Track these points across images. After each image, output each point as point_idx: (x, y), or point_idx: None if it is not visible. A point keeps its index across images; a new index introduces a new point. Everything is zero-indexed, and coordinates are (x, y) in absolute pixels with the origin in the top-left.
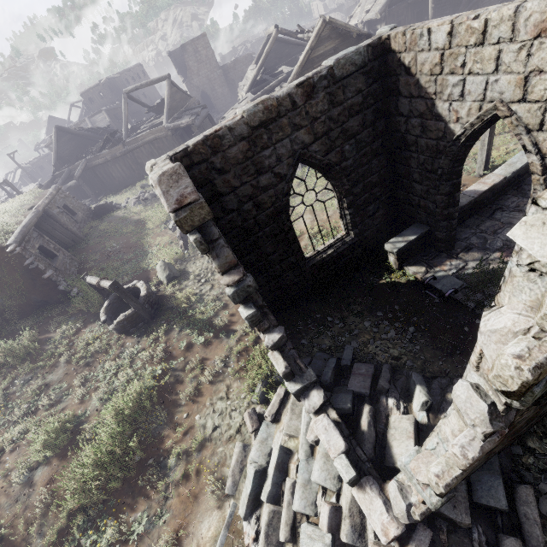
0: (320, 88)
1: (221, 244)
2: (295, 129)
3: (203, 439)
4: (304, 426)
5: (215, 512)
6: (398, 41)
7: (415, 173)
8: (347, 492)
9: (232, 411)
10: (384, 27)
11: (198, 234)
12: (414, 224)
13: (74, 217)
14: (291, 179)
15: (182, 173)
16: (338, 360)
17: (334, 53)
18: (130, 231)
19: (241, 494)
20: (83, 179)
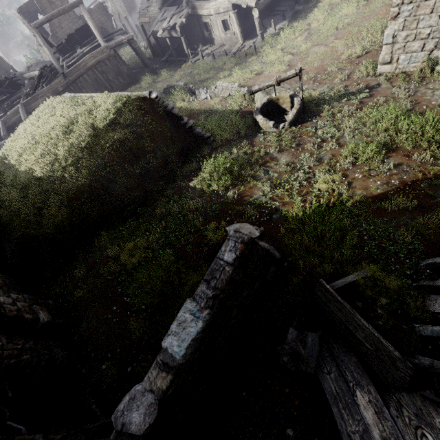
0: None
1: None
2: None
3: None
4: None
5: None
6: None
7: None
8: None
9: None
10: None
11: None
12: None
13: None
14: None
15: None
16: None
17: None
18: None
19: None
20: None
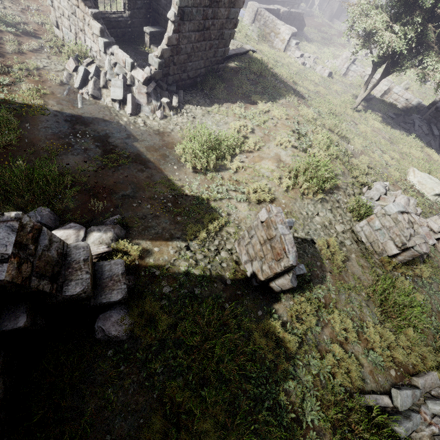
0: None
1: None
2: None
3: (38, 68)
4: (109, 60)
5: (59, 86)
6: None
7: None
8: (129, 73)
9: (56, 64)
10: None
11: None
12: (159, 26)
13: None
14: None
15: None
16: None
17: None
18: None
19: (73, 85)
20: None
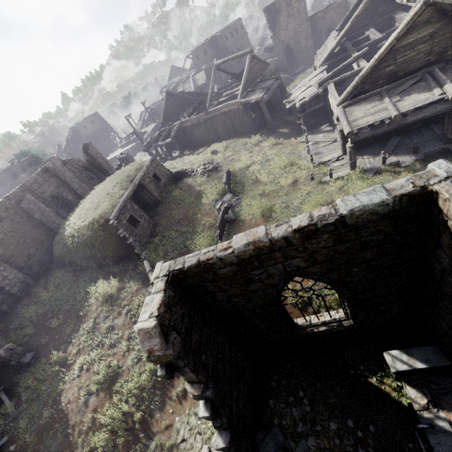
0: (325, 231)
1: (186, 370)
2: (289, 258)
3: (174, 443)
4: None
5: None
6: (448, 207)
7: (444, 314)
8: None
9: (198, 433)
10: (440, 164)
11: (163, 372)
12: (432, 346)
13: (159, 183)
14: (281, 287)
15: (153, 334)
16: (290, 449)
17: (430, 39)
18: (190, 202)
19: None
20: (177, 136)
